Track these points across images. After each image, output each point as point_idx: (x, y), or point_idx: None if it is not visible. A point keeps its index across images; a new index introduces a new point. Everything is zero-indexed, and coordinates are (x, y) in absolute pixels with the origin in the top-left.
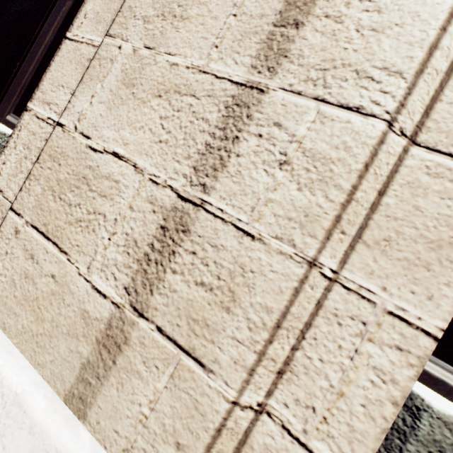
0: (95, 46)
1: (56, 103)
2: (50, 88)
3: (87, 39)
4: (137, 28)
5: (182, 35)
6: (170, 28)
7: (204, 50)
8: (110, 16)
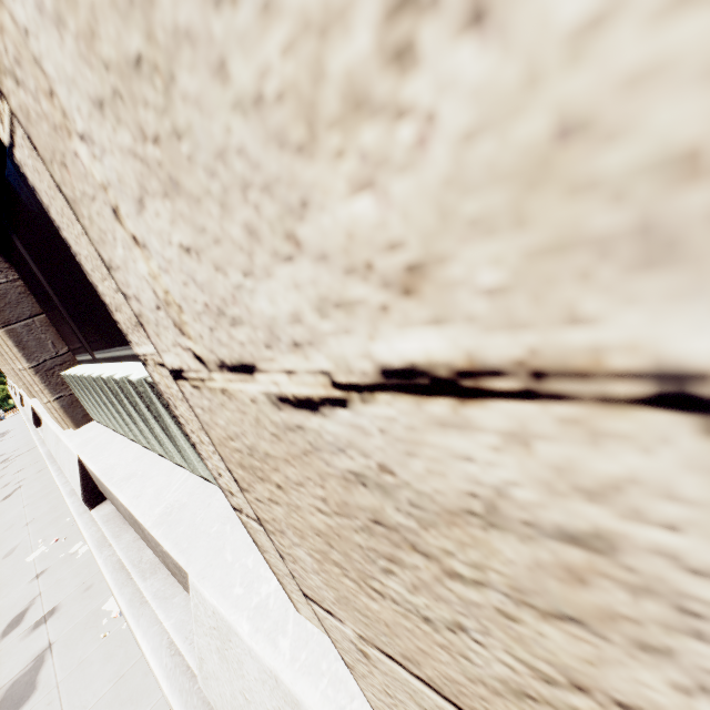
0: None
1: None
2: None
3: None
4: None
5: None
6: None
7: None
8: None
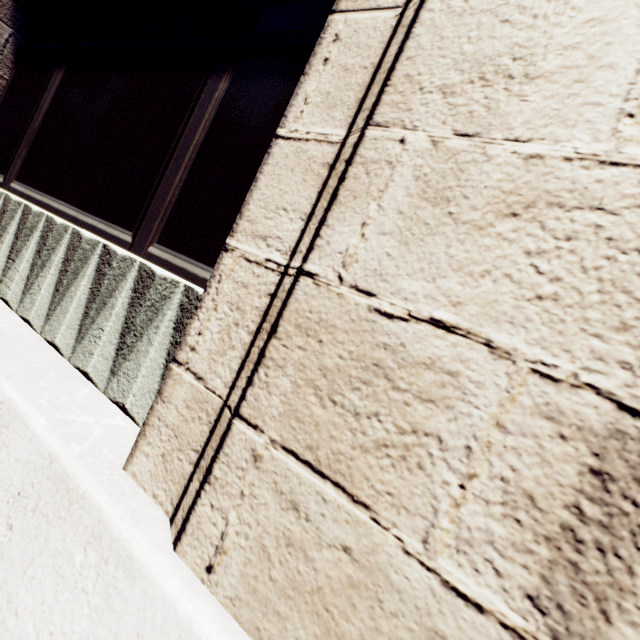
0: (334, 142)
1: (277, 236)
2: (262, 214)
3: (316, 135)
4: (431, 106)
5: (538, 106)
6: (506, 97)
7: (599, 125)
8: (351, 95)
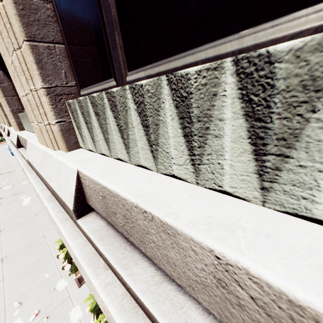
0: None
1: None
2: None
3: None
4: None
5: None
6: None
7: None
8: None
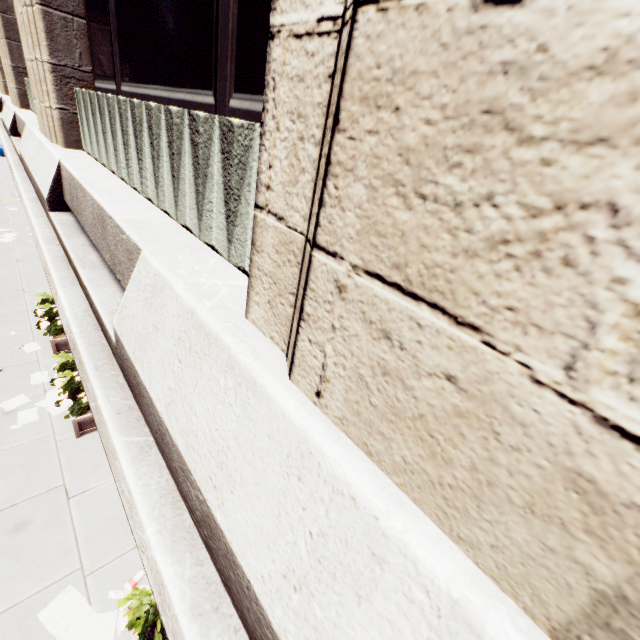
0: None
1: None
2: None
3: None
4: None
5: None
6: None
7: None
8: None
